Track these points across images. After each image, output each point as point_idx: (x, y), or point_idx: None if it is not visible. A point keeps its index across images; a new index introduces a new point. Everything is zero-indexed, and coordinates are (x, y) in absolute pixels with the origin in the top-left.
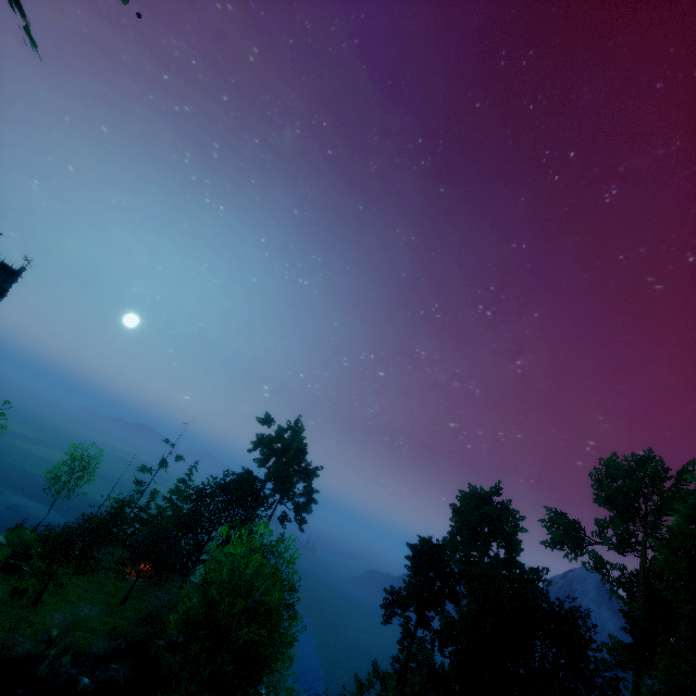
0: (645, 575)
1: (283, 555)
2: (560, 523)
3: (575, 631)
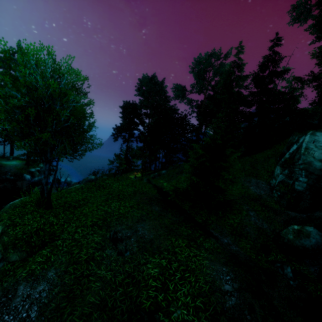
0: (207, 98)
1: (70, 66)
2: (179, 88)
3: (186, 121)
